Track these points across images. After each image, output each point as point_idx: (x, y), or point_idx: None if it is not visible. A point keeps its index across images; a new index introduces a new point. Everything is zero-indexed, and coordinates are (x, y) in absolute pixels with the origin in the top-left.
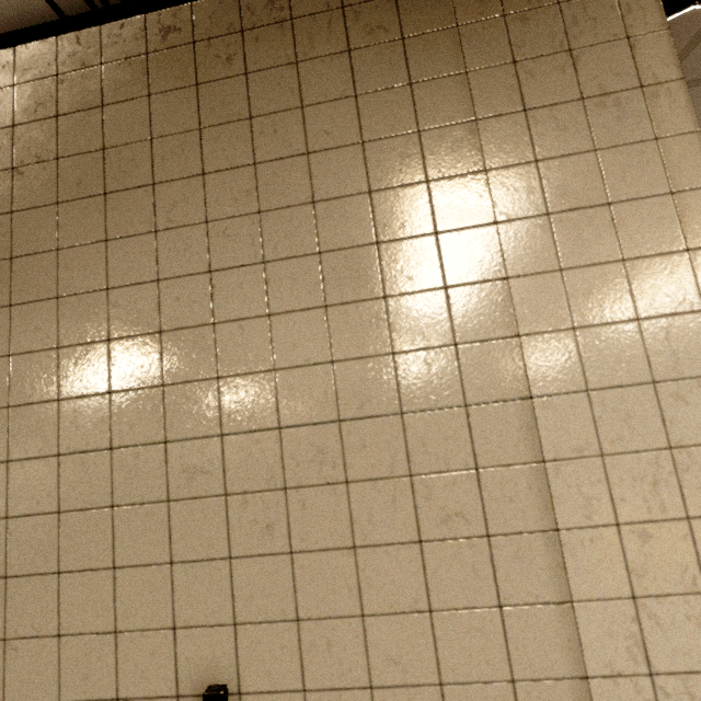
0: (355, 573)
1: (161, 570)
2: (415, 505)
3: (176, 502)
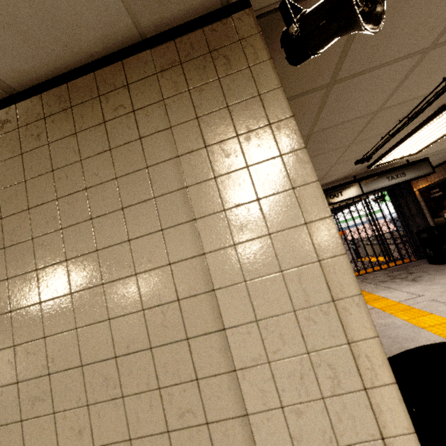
0: None
1: None
2: (163, 407)
3: (26, 421)
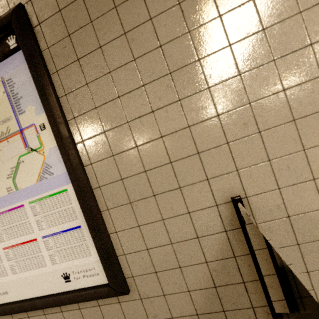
0: (296, 132)
1: (194, 157)
2: None
3: (193, 126)
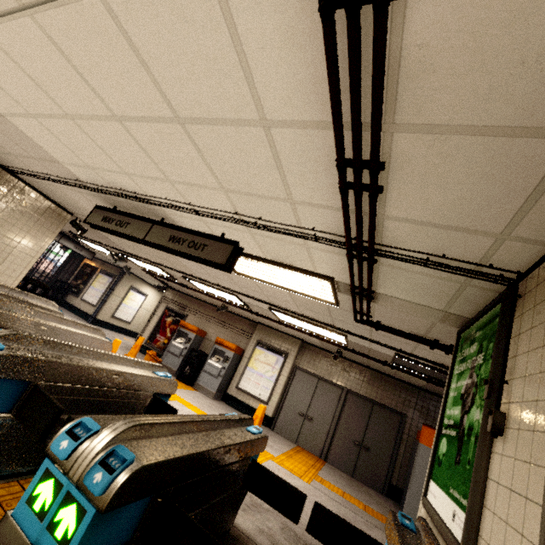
0: None
1: None
2: None
3: None
